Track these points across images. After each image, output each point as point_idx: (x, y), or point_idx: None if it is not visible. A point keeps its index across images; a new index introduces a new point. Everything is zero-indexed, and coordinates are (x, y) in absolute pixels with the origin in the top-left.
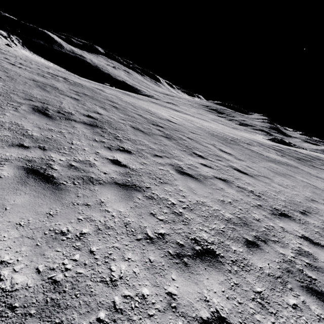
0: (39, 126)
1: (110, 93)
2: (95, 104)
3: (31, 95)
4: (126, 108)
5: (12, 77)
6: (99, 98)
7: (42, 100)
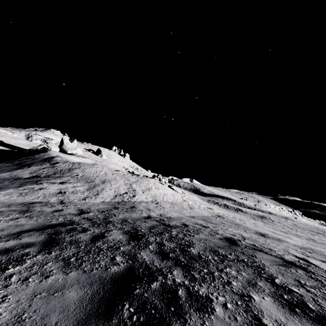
0: (309, 231)
1: None
2: (322, 232)
3: (308, 229)
4: None
5: (305, 227)
6: (325, 232)
7: (310, 230)
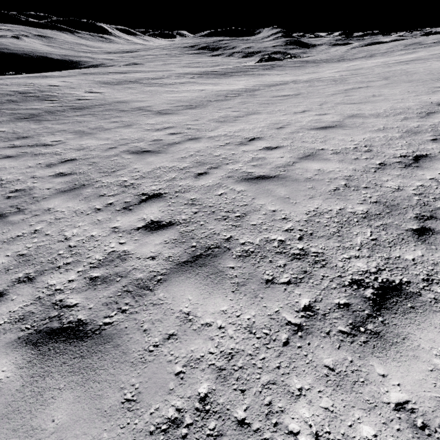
0: None
1: None
2: None
3: None
4: None
5: None
6: None
7: None
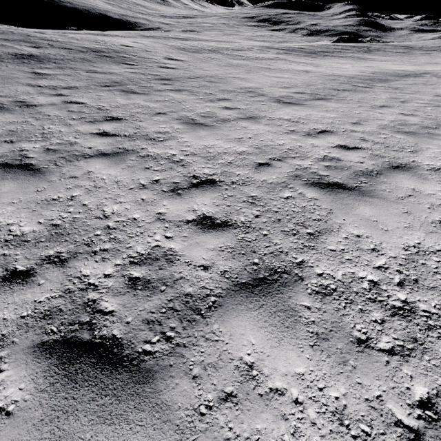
0: None
1: (54, 34)
2: (26, 45)
3: None
4: (65, 43)
5: None
6: (33, 40)
7: None
